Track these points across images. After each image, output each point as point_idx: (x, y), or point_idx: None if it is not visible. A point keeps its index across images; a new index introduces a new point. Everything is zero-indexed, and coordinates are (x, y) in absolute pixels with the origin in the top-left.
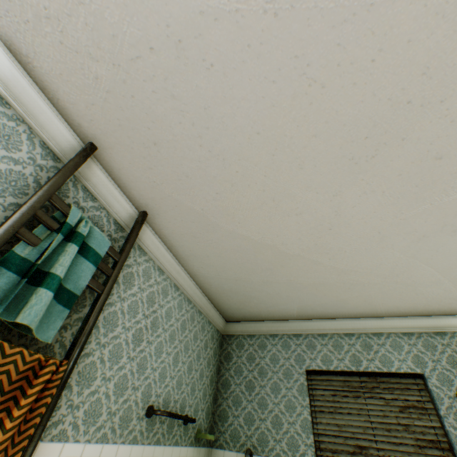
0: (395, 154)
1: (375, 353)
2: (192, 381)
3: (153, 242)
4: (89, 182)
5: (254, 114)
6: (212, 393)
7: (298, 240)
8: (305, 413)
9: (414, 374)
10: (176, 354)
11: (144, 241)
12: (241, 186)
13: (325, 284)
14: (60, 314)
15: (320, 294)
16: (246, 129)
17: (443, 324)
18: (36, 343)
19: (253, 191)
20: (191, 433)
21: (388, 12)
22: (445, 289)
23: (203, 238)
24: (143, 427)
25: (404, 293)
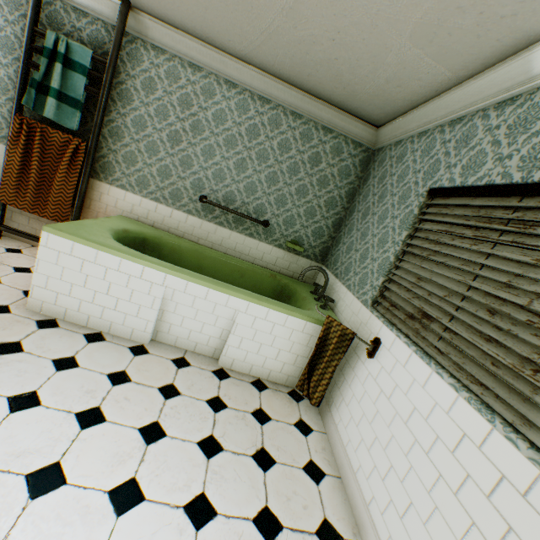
0: None
1: None
2: (278, 194)
3: (164, 34)
4: (71, 1)
5: None
6: (332, 218)
7: None
8: (390, 251)
9: None
10: (241, 161)
11: (153, 38)
12: None
13: None
14: (75, 114)
15: None
16: None
17: None
18: (88, 135)
19: None
20: (279, 239)
21: None
22: None
23: None
24: (198, 208)
25: None
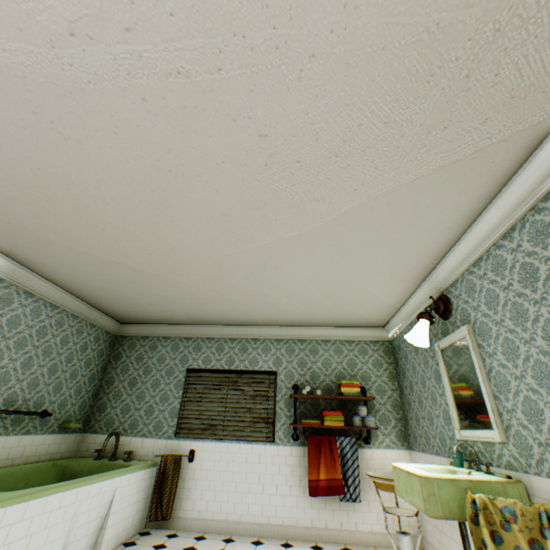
0: (188, 207)
1: (249, 355)
2: (57, 381)
3: None
4: None
5: (23, 151)
6: (93, 390)
7: (146, 261)
8: (176, 402)
9: (271, 372)
10: (29, 359)
11: None
12: (54, 210)
13: (197, 298)
14: None
15: (199, 306)
16: (23, 162)
17: (307, 333)
18: None
19: (70, 216)
20: (54, 424)
21: (103, 99)
22: (298, 308)
23: (43, 250)
24: None
25: (268, 309)
